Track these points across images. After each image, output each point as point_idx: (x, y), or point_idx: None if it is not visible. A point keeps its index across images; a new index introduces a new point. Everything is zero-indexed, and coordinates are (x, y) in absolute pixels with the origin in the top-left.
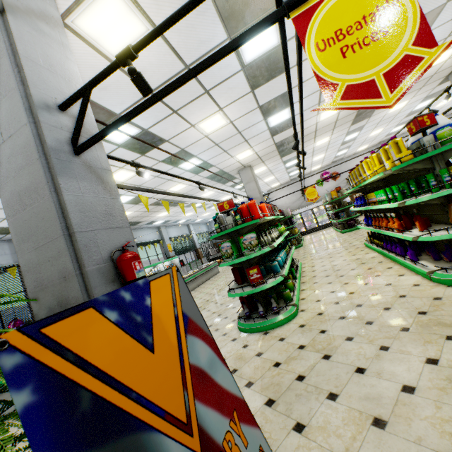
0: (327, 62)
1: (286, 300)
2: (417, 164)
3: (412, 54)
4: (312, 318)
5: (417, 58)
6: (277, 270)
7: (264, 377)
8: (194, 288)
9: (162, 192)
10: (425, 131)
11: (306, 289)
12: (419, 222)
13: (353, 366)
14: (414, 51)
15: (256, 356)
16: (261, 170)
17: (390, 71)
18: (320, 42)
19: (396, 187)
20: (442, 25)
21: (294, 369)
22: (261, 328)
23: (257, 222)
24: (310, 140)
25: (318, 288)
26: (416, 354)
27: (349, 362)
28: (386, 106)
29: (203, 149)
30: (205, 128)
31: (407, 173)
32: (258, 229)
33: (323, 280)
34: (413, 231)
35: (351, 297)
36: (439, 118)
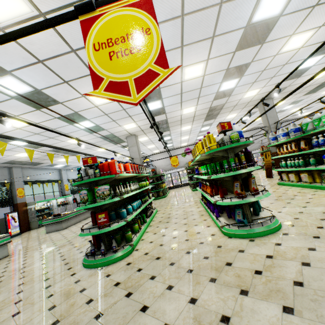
0: (99, 60)
1: (127, 240)
2: (219, 153)
3: (153, 70)
4: (139, 257)
5: (156, 73)
6: (124, 216)
7: (72, 315)
8: (76, 223)
9: (29, 141)
10: (225, 132)
11: (149, 232)
12: (219, 191)
13: (142, 304)
14: (155, 68)
15: (79, 292)
16: (144, 139)
17: (138, 78)
18: (96, 44)
19: (209, 165)
20: (250, 74)
21: (99, 306)
22: (98, 264)
23: (112, 176)
24: (178, 125)
25: (157, 231)
26: (186, 293)
27: (141, 300)
28: (133, 103)
29: (94, 115)
30: (94, 100)
31: (219, 157)
32: (124, 181)
33: (163, 225)
34: (217, 196)
35: (172, 241)
36: (235, 126)
